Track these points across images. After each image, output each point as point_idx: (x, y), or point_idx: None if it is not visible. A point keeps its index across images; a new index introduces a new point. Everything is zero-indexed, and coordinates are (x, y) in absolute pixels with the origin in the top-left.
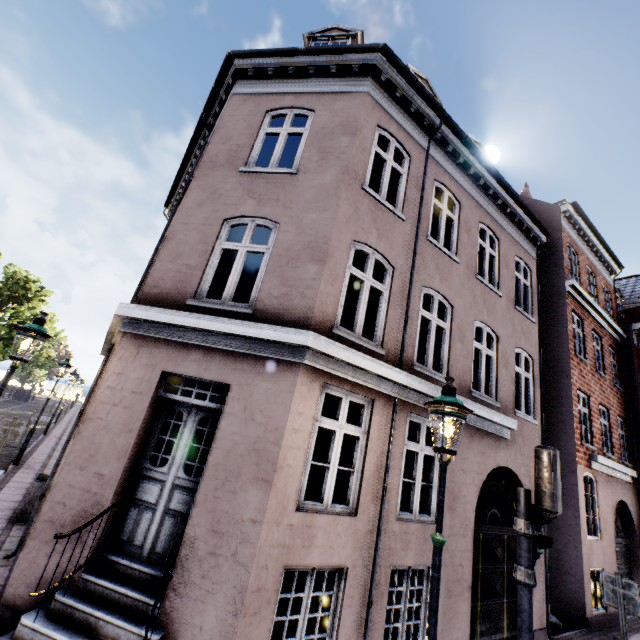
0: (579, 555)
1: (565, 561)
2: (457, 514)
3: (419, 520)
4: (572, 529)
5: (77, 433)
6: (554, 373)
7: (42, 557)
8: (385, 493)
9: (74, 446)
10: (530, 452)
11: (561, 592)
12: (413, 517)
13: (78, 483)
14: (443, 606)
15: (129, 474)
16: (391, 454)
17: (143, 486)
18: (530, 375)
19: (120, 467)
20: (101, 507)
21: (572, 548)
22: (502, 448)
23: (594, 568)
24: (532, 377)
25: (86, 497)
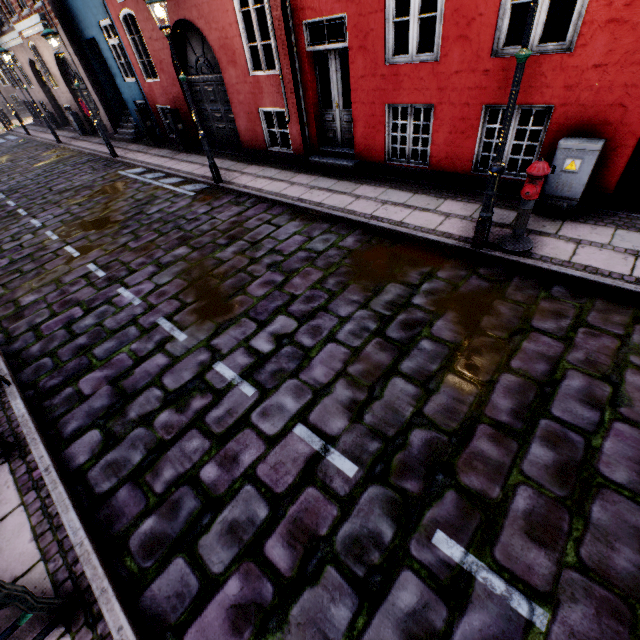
0: None
1: None
2: None
3: None
4: None
5: None
6: None
7: None
8: None
9: None
10: None
11: None
12: None
13: None
14: None
15: None
16: None
17: None
18: None
19: None
20: None
21: None
22: None
23: None
24: None
25: None
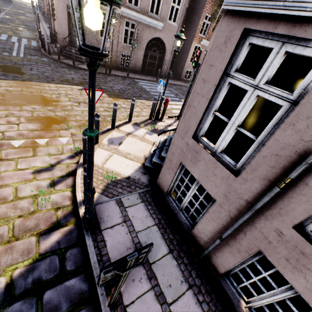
0: (184, 66)
1: (182, 67)
2: (140, 46)
3: (129, 46)
4: (185, 60)
5: (56, 19)
6: (201, 6)
7: (62, 44)
8: (118, 38)
9: (57, 22)
10: (171, 35)
11: (179, 74)
12: (127, 45)
13: (61, 30)
14: (134, 63)
15: (69, 29)
16: (120, 29)
17: (73, 32)
18: (180, 7)
19: (67, 28)
20: (67, 35)
21: (184, 64)
22: (159, 32)
23: (189, 70)
24: (180, 8)
25: (64, 33)
